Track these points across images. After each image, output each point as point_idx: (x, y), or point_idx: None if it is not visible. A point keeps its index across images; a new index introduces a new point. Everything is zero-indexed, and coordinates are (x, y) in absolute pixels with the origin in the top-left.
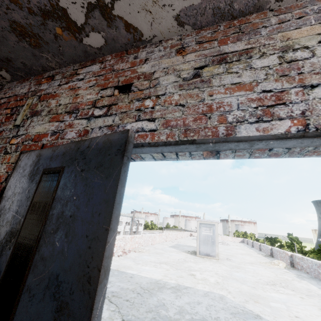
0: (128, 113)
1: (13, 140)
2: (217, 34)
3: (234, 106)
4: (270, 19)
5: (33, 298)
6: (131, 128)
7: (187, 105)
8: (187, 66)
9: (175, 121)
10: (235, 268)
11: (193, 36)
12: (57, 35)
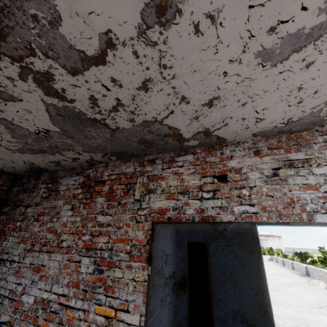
0: (232, 198)
1: (139, 211)
2: (281, 143)
3: (309, 200)
4: (317, 138)
5: (225, 323)
6: (238, 210)
7: (275, 196)
8: (266, 166)
9: (269, 208)
10: (274, 291)
11: (263, 142)
12: (168, 142)
